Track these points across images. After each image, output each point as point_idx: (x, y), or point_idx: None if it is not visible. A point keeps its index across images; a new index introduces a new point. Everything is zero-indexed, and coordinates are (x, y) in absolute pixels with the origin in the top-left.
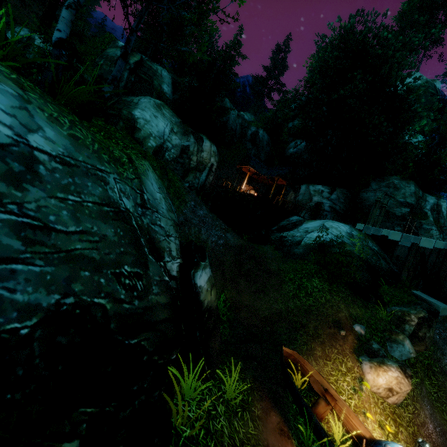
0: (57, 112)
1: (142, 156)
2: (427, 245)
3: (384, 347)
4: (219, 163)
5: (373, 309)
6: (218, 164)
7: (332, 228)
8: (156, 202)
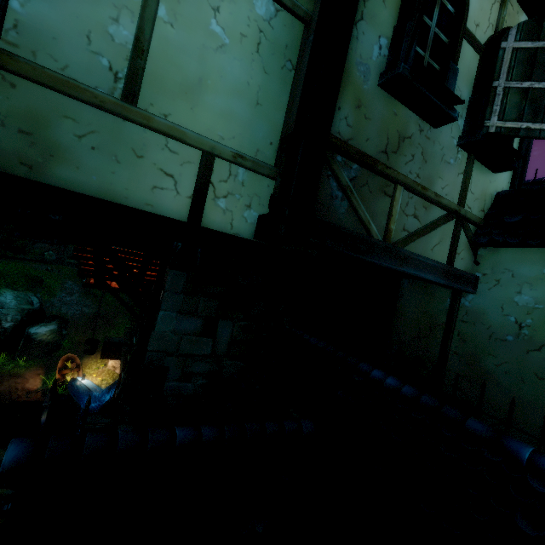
0: None
1: (5, 287)
2: None
3: None
4: None
5: None
6: None
7: None
8: (3, 304)
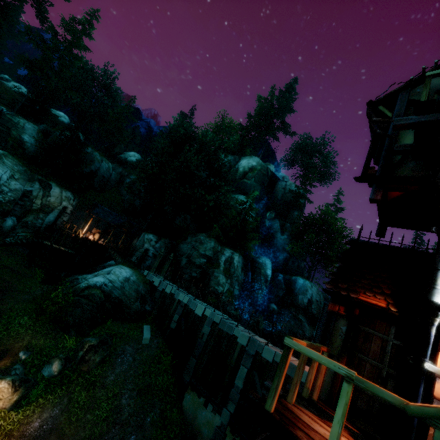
0: None
1: None
2: (168, 290)
3: (38, 368)
4: (81, 205)
5: (64, 339)
6: (80, 206)
7: (112, 274)
8: None
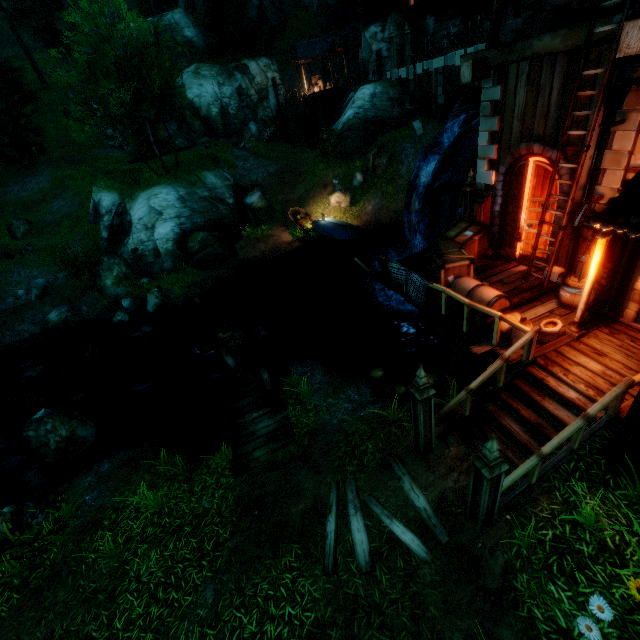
0: (178, 184)
1: (202, 170)
2: (419, 71)
3: (350, 184)
4: (283, 65)
5: (353, 163)
6: (282, 67)
7: (356, 101)
8: (214, 185)
